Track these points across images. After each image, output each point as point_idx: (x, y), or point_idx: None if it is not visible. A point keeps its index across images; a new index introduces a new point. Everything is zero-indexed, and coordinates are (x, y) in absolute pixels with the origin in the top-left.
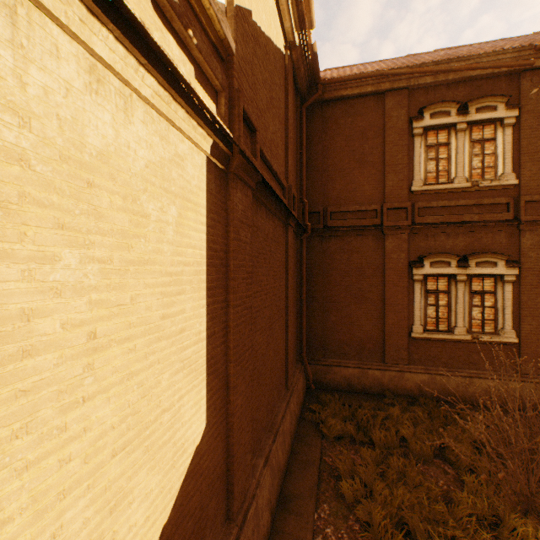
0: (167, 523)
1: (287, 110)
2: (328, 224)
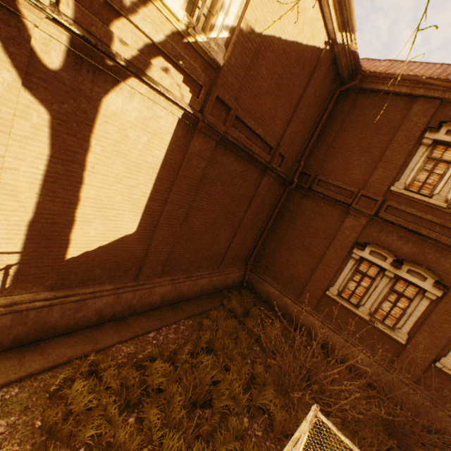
0: (103, 246)
1: (304, 92)
2: (312, 187)
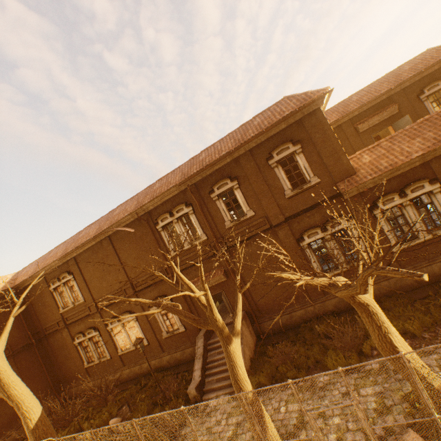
0: None
1: None
2: (46, 333)
